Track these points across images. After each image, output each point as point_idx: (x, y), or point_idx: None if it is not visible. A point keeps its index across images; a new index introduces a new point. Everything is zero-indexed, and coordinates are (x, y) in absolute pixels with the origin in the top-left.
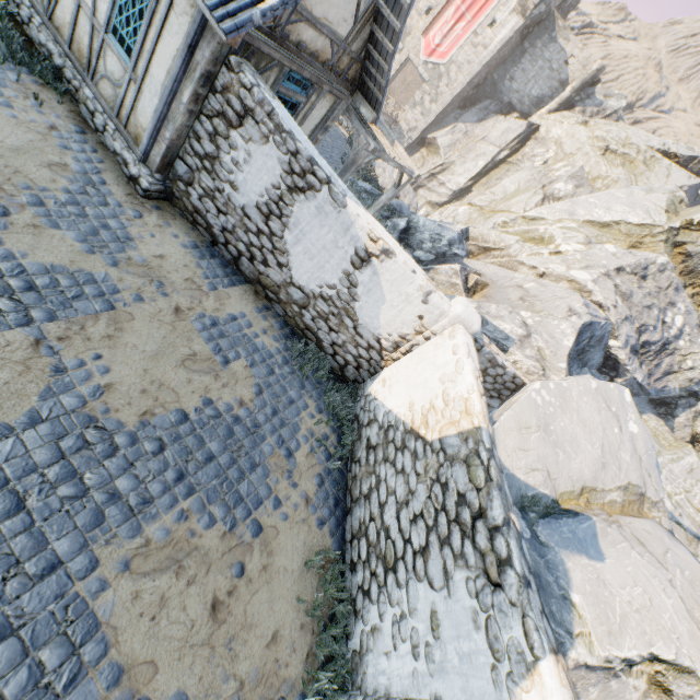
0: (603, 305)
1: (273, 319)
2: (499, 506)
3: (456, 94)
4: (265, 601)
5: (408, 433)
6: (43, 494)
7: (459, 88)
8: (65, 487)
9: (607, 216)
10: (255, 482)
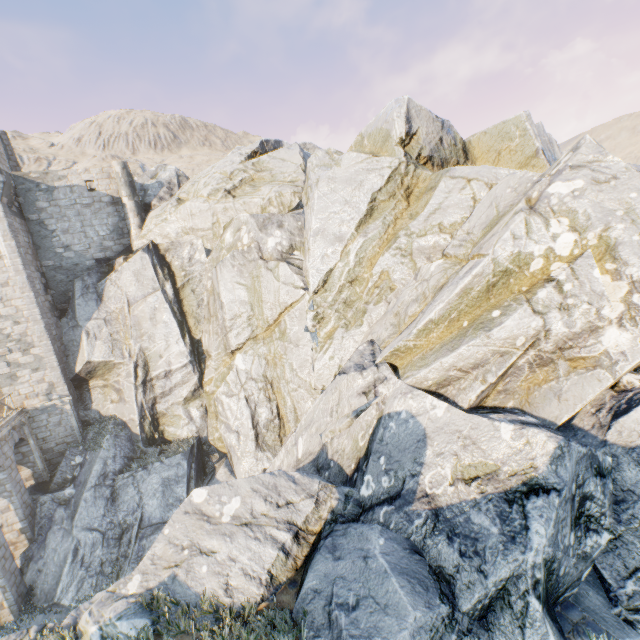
0: None
1: None
2: None
3: (40, 315)
4: None
5: None
6: None
7: (34, 308)
8: None
9: (358, 205)
10: None
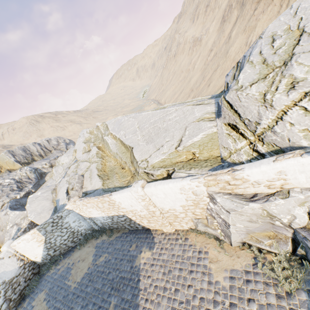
0: (3, 204)
1: (18, 309)
2: (50, 220)
3: None
4: (84, 252)
5: (46, 243)
6: (62, 309)
7: None
8: (61, 307)
9: None
10: (64, 272)
